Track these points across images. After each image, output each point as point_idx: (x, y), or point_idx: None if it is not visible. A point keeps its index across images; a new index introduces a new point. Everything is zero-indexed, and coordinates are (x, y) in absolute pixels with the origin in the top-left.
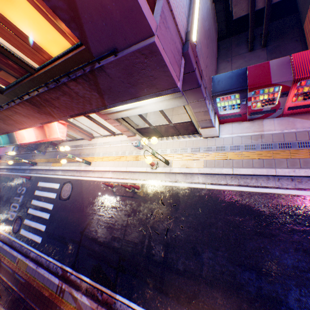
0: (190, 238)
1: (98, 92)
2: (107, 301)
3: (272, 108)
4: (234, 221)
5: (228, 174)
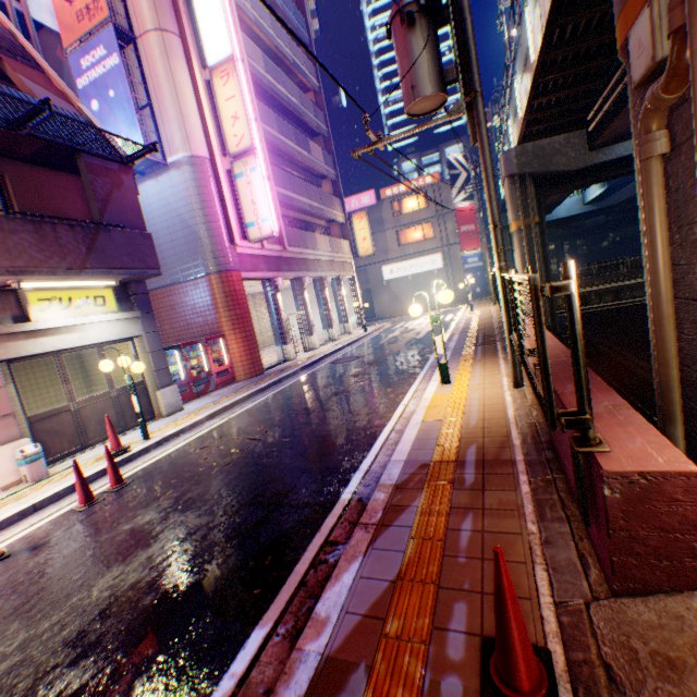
0: (281, 421)
1: (90, 248)
2: (357, 519)
3: (207, 373)
4: (285, 401)
5: (234, 403)
